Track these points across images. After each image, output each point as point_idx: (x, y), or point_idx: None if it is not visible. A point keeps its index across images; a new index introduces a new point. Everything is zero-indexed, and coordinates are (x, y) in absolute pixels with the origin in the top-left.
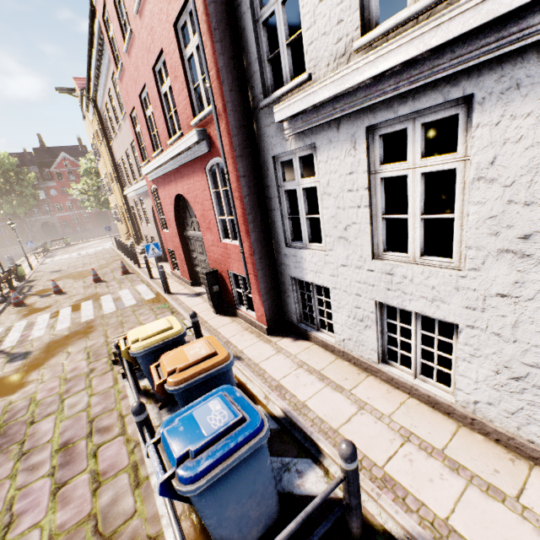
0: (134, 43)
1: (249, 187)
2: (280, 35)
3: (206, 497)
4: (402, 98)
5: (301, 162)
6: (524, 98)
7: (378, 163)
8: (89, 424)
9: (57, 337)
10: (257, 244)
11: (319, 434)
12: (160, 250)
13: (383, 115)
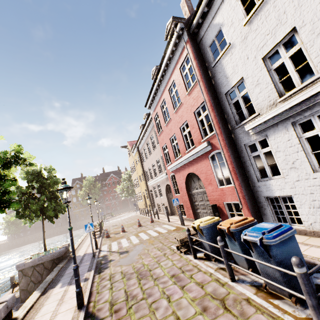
0: (171, 122)
1: (234, 158)
2: (241, 105)
3: (278, 250)
4: (304, 110)
5: (259, 143)
6: None
7: (301, 133)
8: (179, 269)
9: (137, 245)
10: (242, 182)
11: (319, 262)
12: (179, 202)
13: (297, 117)
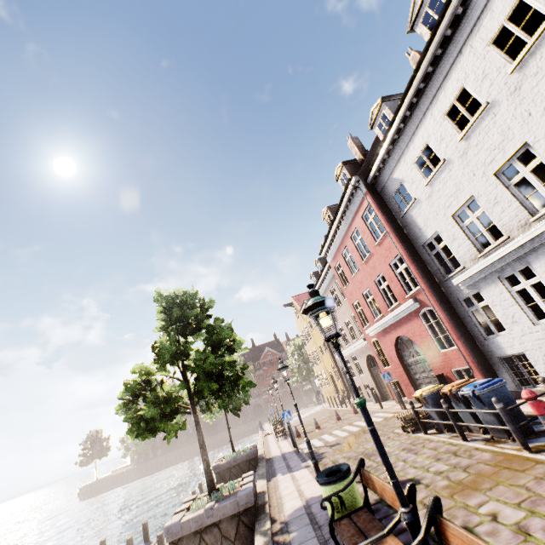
0: (360, 273)
1: (450, 315)
2: (443, 257)
3: (489, 398)
4: (505, 266)
5: (474, 297)
6: (542, 259)
7: (510, 287)
8: (409, 444)
9: (348, 437)
10: (466, 343)
11: None
12: (391, 377)
13: (501, 272)
